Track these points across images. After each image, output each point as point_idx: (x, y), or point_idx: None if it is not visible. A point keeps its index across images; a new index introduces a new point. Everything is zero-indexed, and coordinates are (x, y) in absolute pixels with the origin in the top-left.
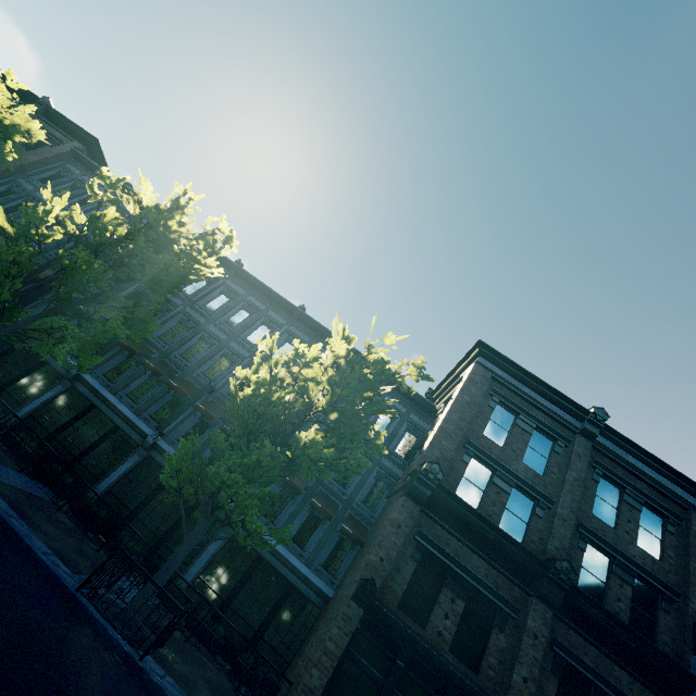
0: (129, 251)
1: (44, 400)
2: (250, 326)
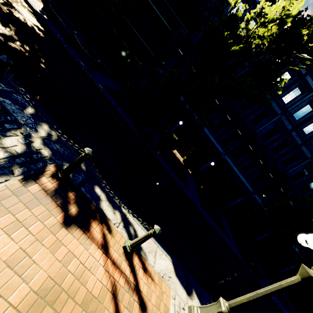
0: None
1: (237, 202)
2: None
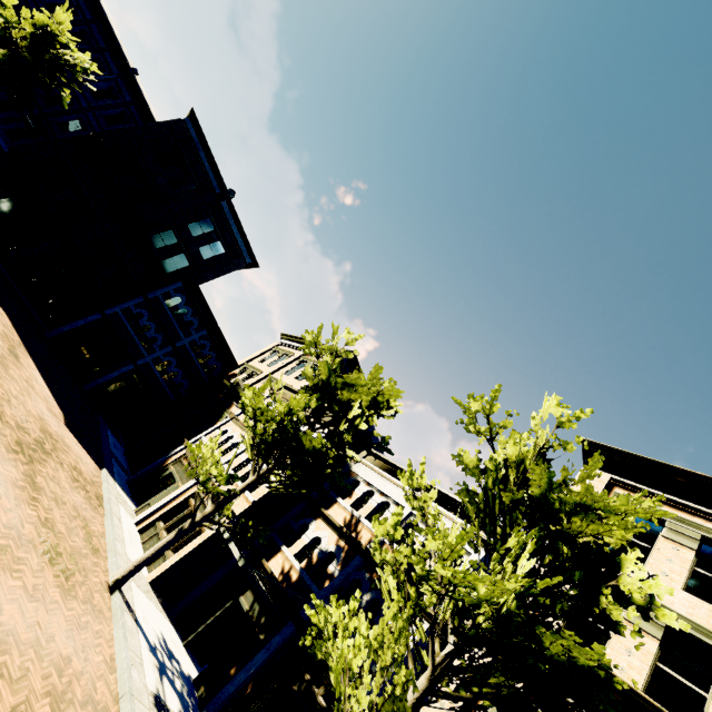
0: None
1: None
2: None
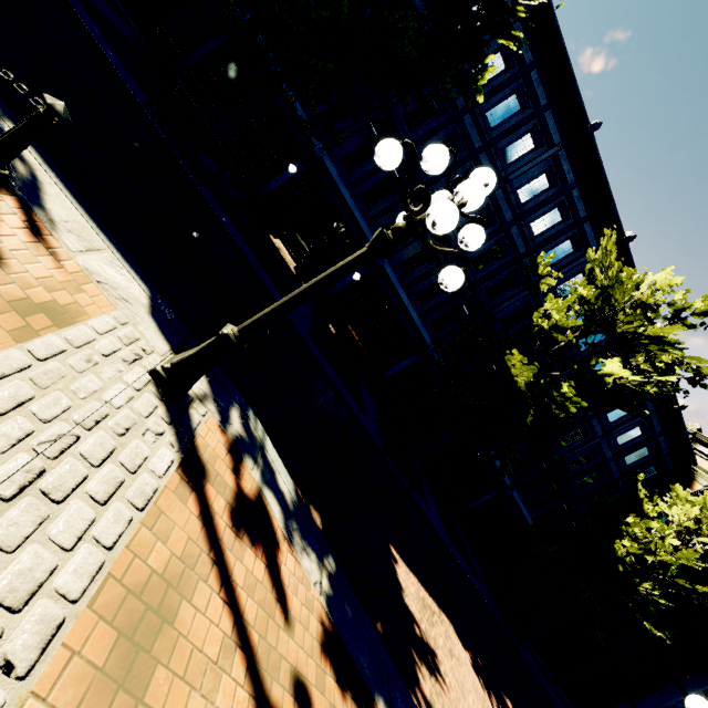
0: (575, 338)
1: (402, 368)
2: None
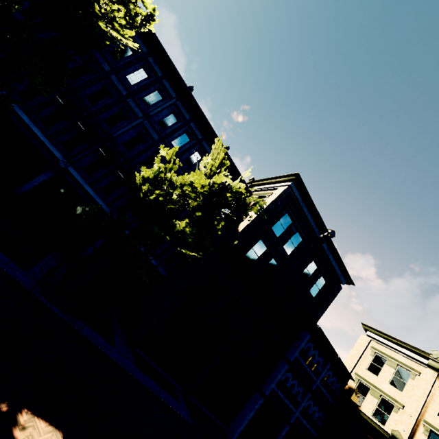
0: None
1: None
2: (146, 89)
